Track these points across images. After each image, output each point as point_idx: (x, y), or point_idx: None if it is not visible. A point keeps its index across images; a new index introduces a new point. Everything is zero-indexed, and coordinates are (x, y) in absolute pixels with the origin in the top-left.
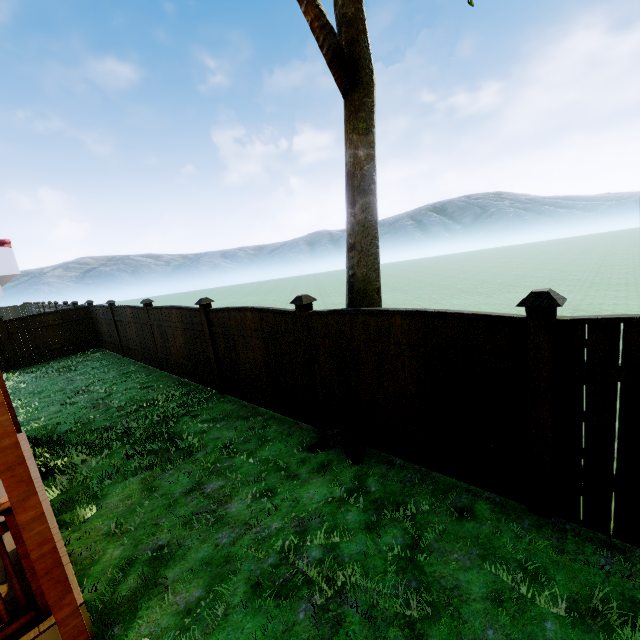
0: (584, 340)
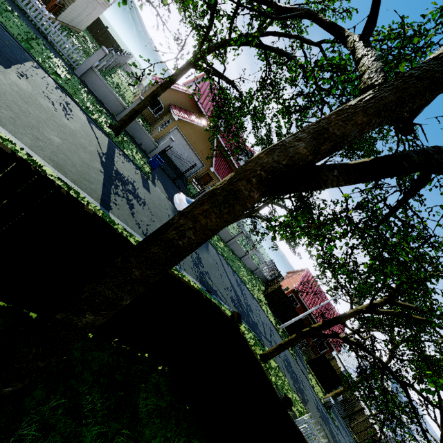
0: (107, 32)
